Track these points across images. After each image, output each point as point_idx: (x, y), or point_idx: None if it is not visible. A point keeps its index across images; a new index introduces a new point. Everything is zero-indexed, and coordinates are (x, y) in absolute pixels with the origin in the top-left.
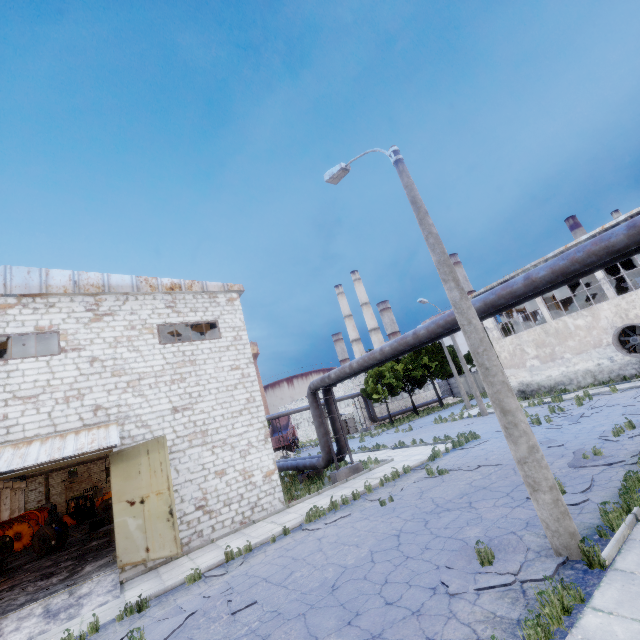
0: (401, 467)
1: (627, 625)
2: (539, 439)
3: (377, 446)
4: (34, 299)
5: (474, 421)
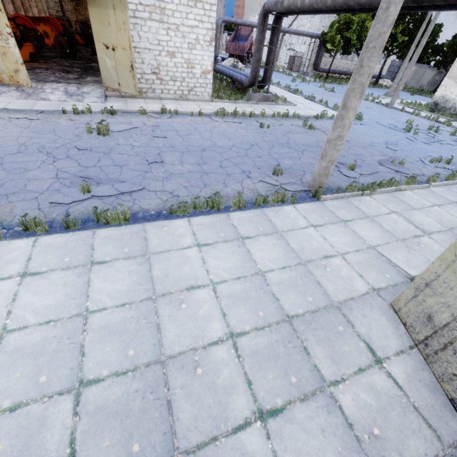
0: (295, 113)
1: (297, 215)
2: (391, 140)
3: (297, 91)
4: None
5: (376, 108)
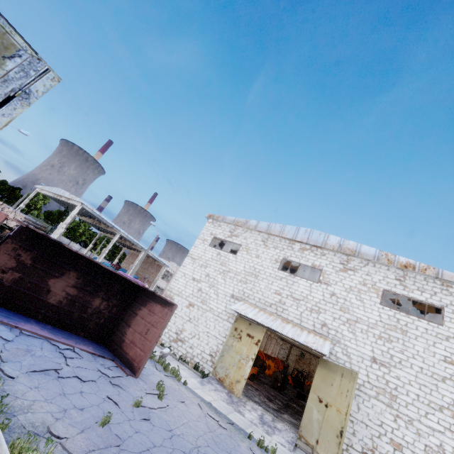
0: None
1: None
2: None
3: None
4: (317, 249)
5: None
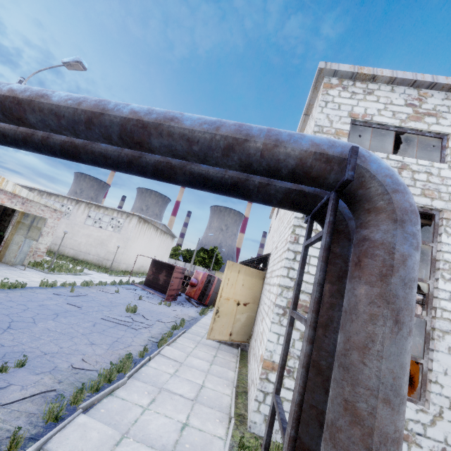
0: None
1: None
2: None
3: None
4: None
5: None
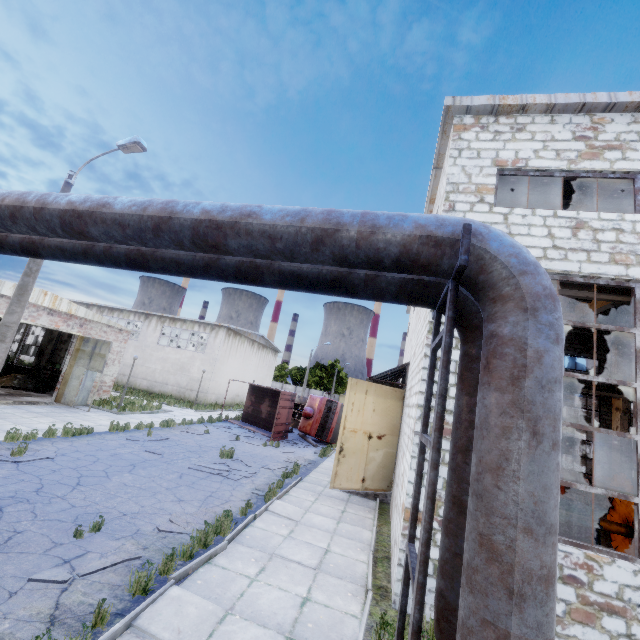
0: None
1: None
2: None
3: None
4: None
5: None
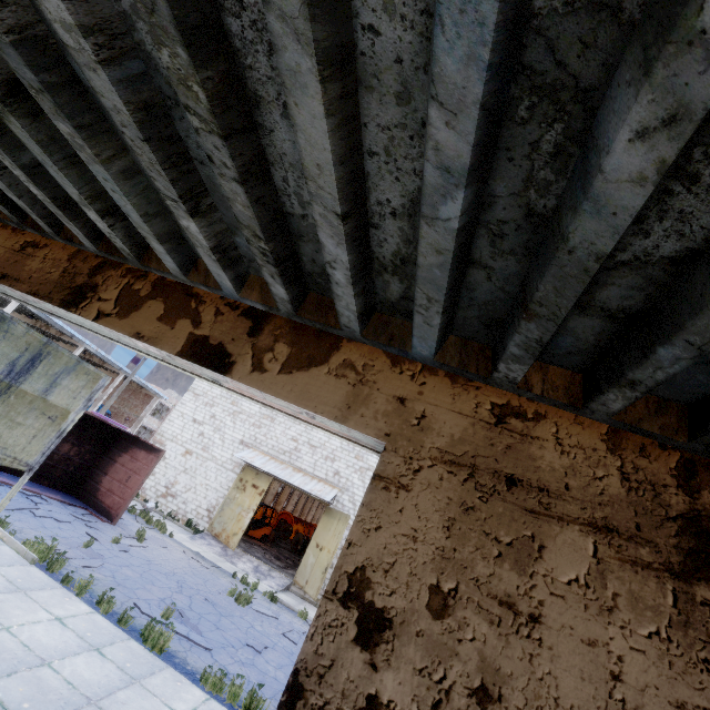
0: None
1: None
2: None
3: None
4: None
5: None
